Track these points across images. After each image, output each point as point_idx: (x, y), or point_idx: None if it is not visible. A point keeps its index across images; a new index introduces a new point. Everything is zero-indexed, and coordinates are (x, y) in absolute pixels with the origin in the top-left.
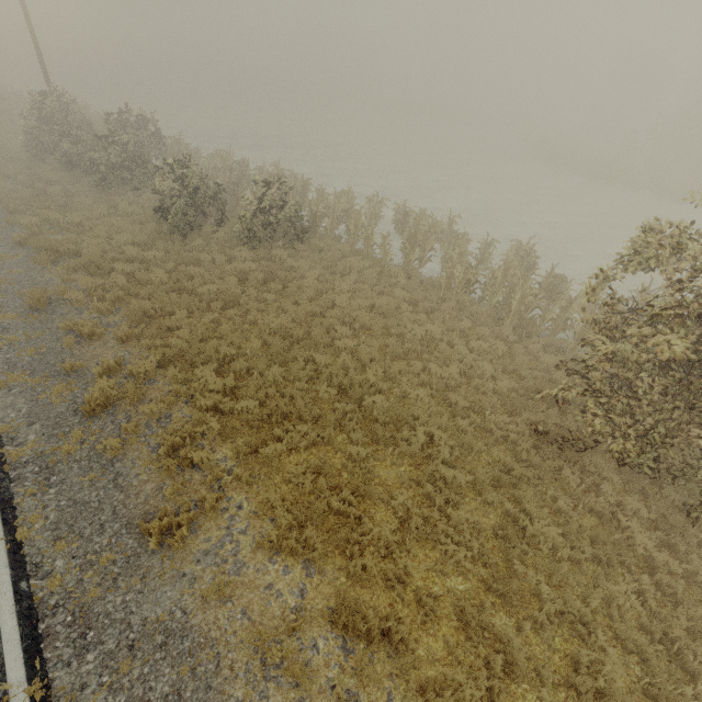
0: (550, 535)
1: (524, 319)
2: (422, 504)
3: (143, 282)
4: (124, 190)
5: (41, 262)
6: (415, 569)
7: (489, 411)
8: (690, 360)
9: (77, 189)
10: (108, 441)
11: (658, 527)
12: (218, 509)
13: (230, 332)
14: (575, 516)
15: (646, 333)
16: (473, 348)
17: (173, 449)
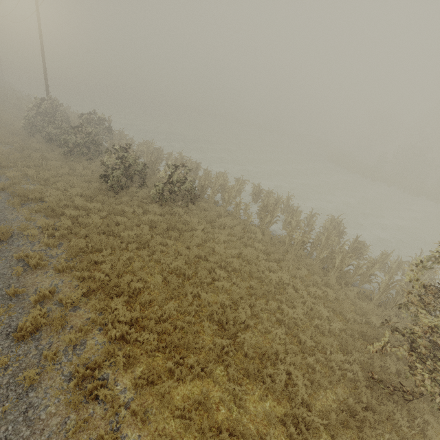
0: None
1: (342, 272)
2: None
3: (83, 224)
4: (82, 159)
5: (13, 204)
6: None
7: (329, 350)
8: None
9: (51, 155)
10: (27, 372)
11: None
12: None
13: (140, 268)
14: None
15: None
16: (310, 292)
17: (82, 378)
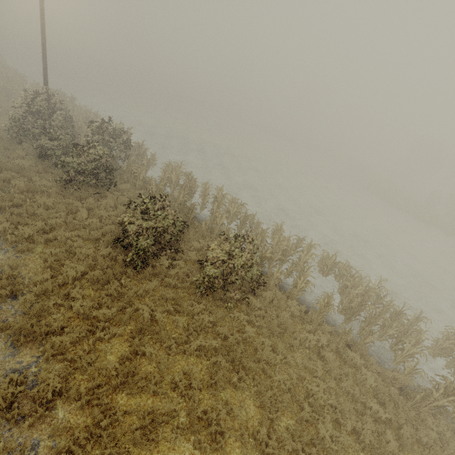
0: None
1: None
2: None
3: (82, 369)
4: (86, 192)
5: None
6: None
7: None
8: None
9: (41, 182)
10: None
11: None
12: None
13: None
14: None
15: None
16: None
17: None
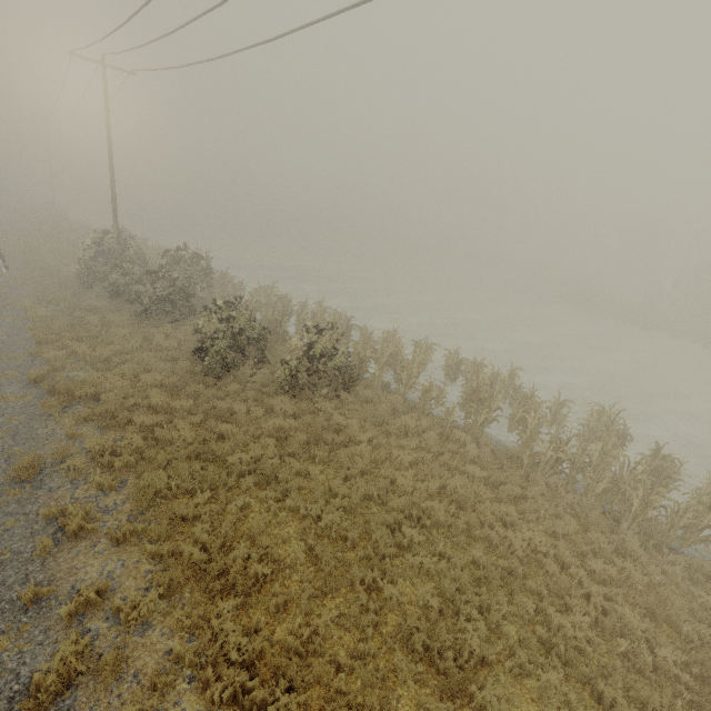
0: None
1: (645, 521)
2: None
3: (162, 441)
4: (163, 321)
5: (49, 409)
6: None
7: None
8: None
9: (116, 318)
10: None
11: None
12: None
13: (263, 526)
14: None
15: None
16: (592, 570)
17: None
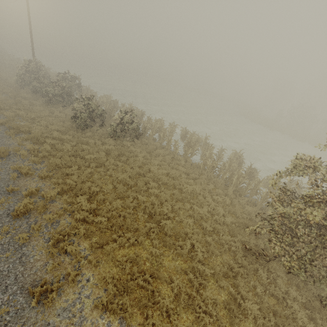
0: (253, 310)
1: (238, 187)
2: (187, 284)
3: (58, 149)
4: (58, 106)
5: (9, 134)
6: (181, 326)
7: (222, 233)
8: (324, 224)
9: (36, 102)
10: (21, 234)
11: (306, 307)
12: (76, 280)
13: (98, 179)
14: (265, 298)
15: (302, 208)
16: (214, 199)
17: (57, 241)
